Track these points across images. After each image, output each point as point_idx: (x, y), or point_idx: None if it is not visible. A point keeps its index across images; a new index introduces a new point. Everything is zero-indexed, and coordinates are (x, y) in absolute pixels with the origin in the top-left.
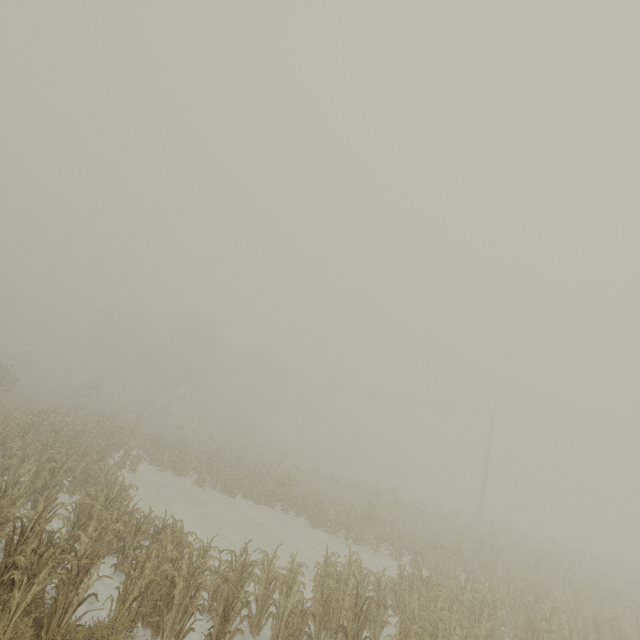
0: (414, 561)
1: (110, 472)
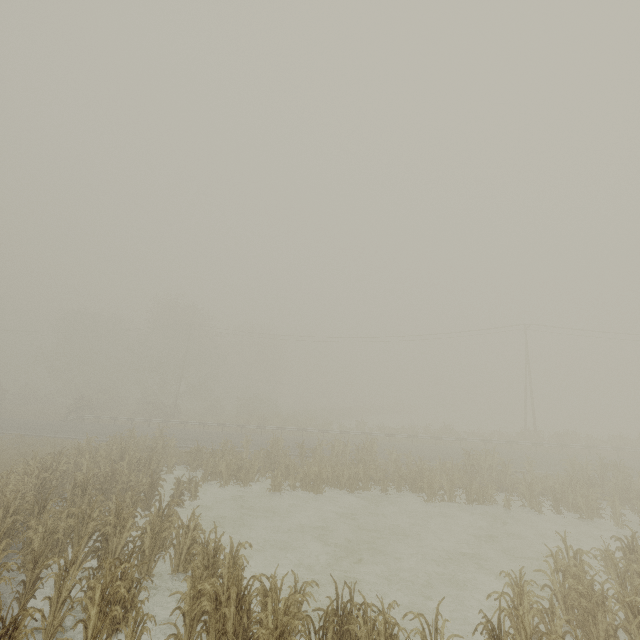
0: (556, 507)
1: (191, 526)
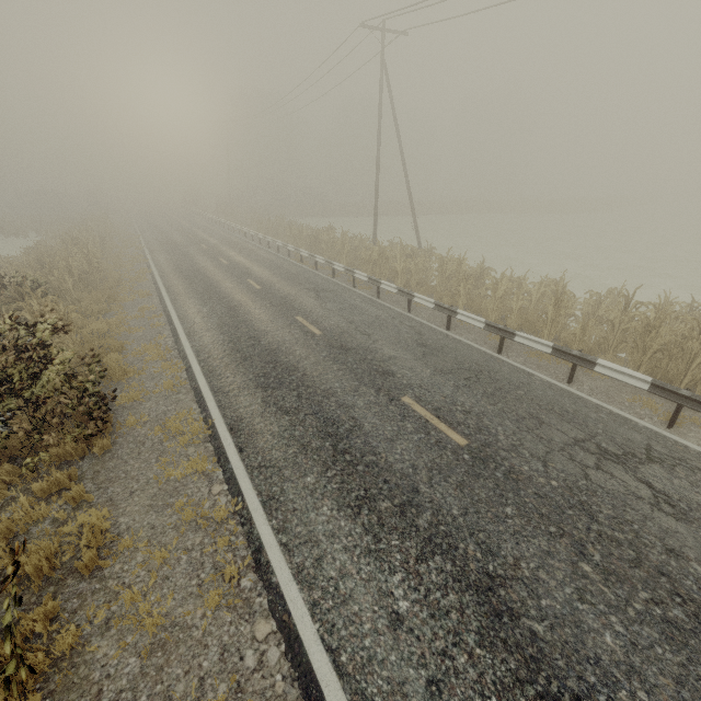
0: None
1: None
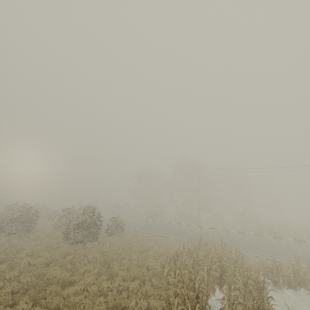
0: None
1: None
